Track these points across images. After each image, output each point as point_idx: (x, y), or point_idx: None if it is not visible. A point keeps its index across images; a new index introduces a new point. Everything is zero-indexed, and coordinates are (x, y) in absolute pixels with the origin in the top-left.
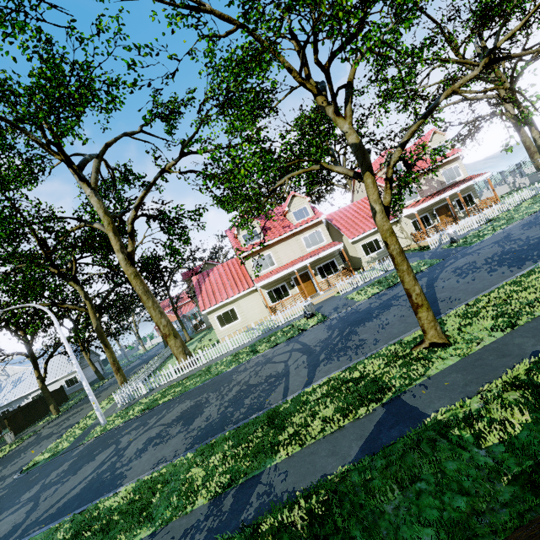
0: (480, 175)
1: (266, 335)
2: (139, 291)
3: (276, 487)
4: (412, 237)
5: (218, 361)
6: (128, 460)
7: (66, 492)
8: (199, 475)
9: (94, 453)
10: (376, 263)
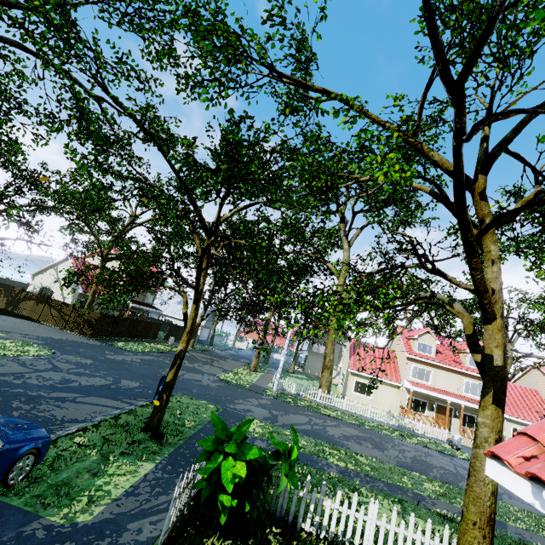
0: None
1: (404, 430)
2: (332, 326)
3: (527, 537)
4: None
5: (361, 417)
6: (338, 437)
7: (295, 422)
8: (439, 490)
9: (289, 409)
10: None
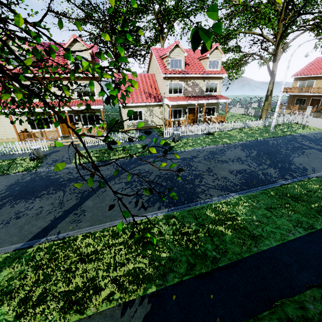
0: (224, 98)
1: None
2: None
3: None
4: (164, 121)
5: None
6: None
7: None
8: None
9: None
10: (120, 133)
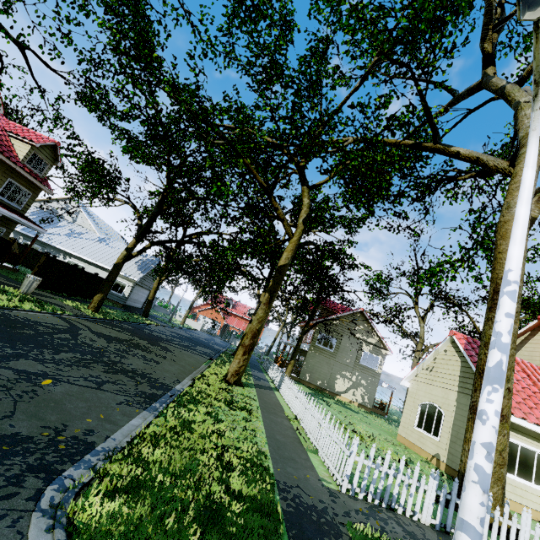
0: None
1: None
2: None
3: None
4: None
5: None
6: None
7: None
8: None
9: None
10: None
